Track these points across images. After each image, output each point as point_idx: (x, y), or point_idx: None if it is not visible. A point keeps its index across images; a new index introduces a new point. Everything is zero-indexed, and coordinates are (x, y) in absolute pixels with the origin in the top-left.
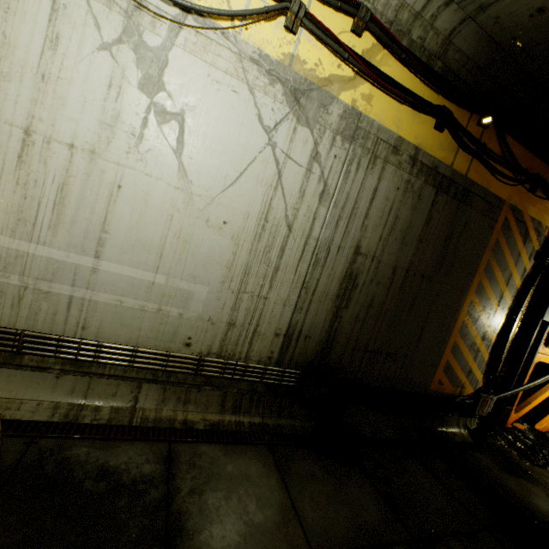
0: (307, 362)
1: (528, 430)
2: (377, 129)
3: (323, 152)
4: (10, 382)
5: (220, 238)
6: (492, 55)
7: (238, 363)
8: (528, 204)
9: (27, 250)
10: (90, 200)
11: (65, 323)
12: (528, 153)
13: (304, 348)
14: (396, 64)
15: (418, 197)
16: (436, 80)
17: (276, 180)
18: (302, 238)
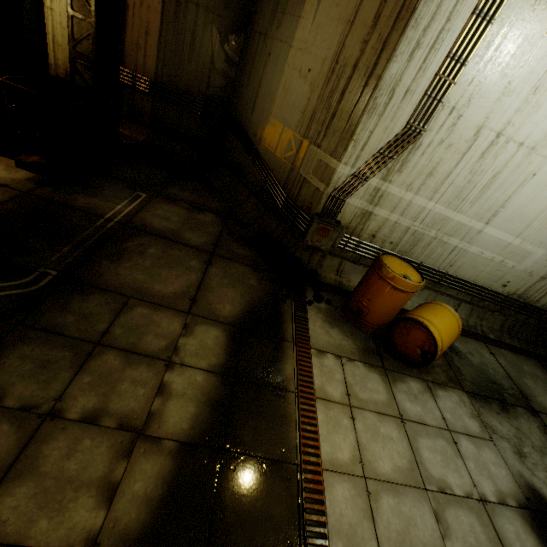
0: None
1: None
2: None
3: None
4: None
5: None
6: None
7: (529, 303)
8: None
9: (449, 215)
10: (507, 184)
11: (442, 261)
12: None
13: None
14: None
15: None
16: None
17: None
18: None
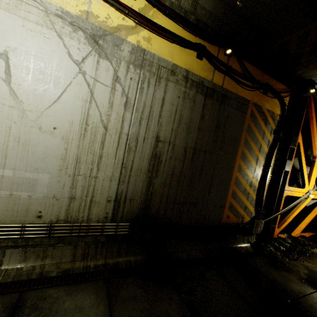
0: (134, 216)
1: (287, 237)
2: (158, 60)
3: (122, 76)
4: None
5: (52, 139)
6: (224, 10)
7: (82, 224)
8: (264, 101)
9: None
10: None
11: None
12: (259, 70)
13: (130, 207)
14: (164, 17)
15: (193, 102)
16: (192, 27)
17: (90, 96)
18: (116, 134)
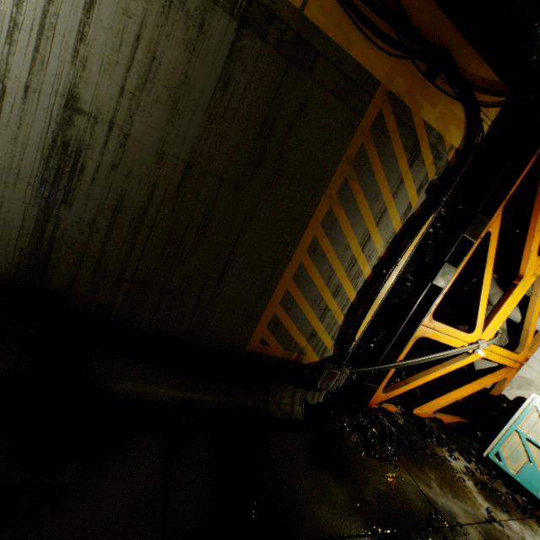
0: (2, 279)
1: (401, 413)
2: None
3: None
4: None
5: None
6: None
7: None
8: (424, 100)
9: None
10: None
11: None
12: (430, 1)
13: None
14: None
15: (199, 29)
16: None
17: None
18: None
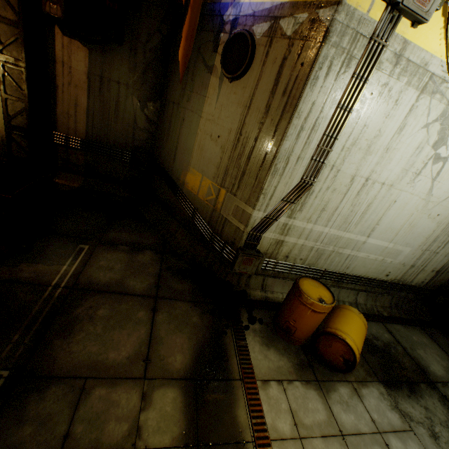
0: (440, 284)
1: None
2: None
3: None
4: None
5: (430, 223)
6: None
7: (406, 284)
8: None
9: (341, 235)
10: (378, 209)
11: (341, 266)
12: None
13: (442, 277)
14: None
15: None
16: None
17: None
18: None
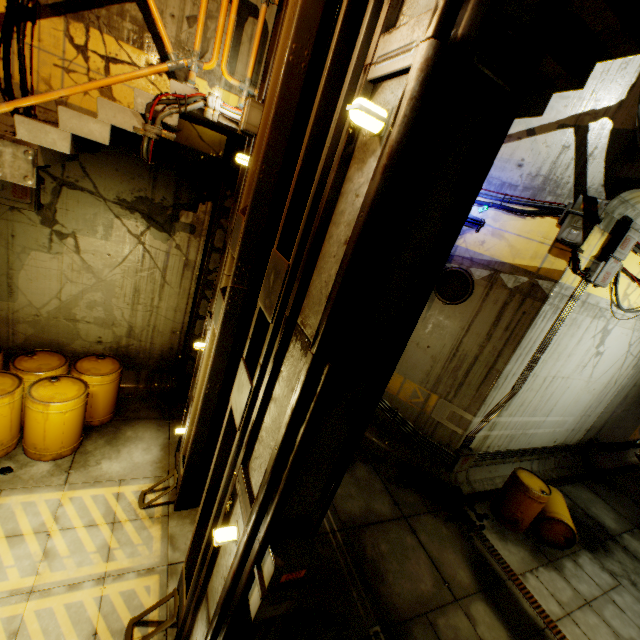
0: (589, 438)
1: None
2: None
3: None
4: (501, 469)
5: (588, 396)
6: None
7: (567, 445)
8: None
9: (529, 420)
10: (557, 395)
11: (524, 443)
12: None
13: (591, 433)
14: None
15: None
16: None
17: (621, 365)
18: (616, 386)
